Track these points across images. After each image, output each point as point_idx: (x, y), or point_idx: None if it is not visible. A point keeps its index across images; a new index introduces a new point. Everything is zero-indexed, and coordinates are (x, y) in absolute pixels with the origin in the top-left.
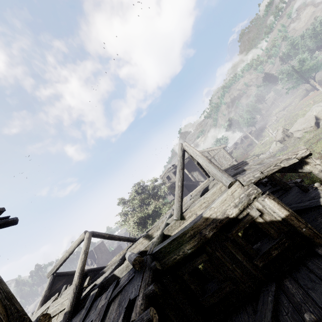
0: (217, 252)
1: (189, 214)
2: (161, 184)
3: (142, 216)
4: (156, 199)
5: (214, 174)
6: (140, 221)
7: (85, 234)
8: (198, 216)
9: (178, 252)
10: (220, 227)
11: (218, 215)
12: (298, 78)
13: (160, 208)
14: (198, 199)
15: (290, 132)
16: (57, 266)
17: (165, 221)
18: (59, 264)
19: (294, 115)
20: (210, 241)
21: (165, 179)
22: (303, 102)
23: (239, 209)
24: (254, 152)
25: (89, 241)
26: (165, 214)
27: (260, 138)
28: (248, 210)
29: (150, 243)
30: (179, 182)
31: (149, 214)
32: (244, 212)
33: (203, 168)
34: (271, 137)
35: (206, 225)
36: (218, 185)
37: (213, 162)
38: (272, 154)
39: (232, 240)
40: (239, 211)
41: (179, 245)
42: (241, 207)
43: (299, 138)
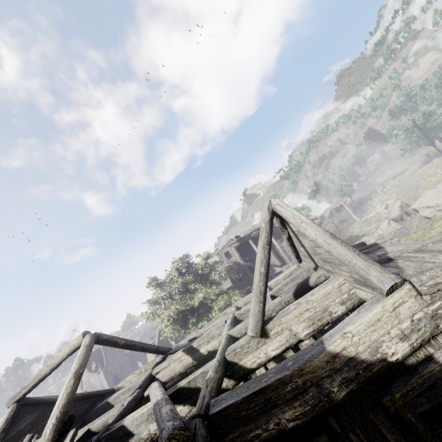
0: (352, 434)
1: (277, 328)
2: (216, 263)
3: (182, 309)
4: (208, 285)
5: (347, 261)
6: (179, 317)
7: (84, 337)
8: (313, 346)
9: (265, 422)
10: (366, 380)
11: (361, 352)
12: (420, 137)
13: (211, 299)
14: (295, 301)
15: (412, 208)
16: (26, 388)
17: (226, 330)
18: (30, 386)
19: (412, 187)
20: (339, 406)
21: (222, 256)
22: (423, 171)
23: (411, 345)
24: (352, 231)
25: (88, 352)
26: (223, 314)
27: (360, 213)
28: (429, 348)
29: (198, 375)
30: (263, 267)
31: (194, 307)
32: (419, 352)
33: (295, 246)
34: (378, 213)
35: (332, 370)
36: (336, 281)
37: (339, 238)
38: (383, 237)
39: (389, 411)
40: (410, 348)
41: (269, 407)
42: (416, 341)
43: (428, 218)
